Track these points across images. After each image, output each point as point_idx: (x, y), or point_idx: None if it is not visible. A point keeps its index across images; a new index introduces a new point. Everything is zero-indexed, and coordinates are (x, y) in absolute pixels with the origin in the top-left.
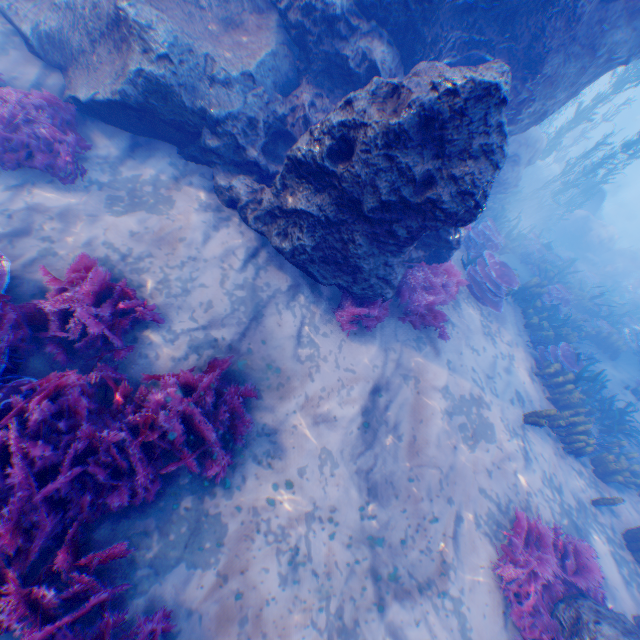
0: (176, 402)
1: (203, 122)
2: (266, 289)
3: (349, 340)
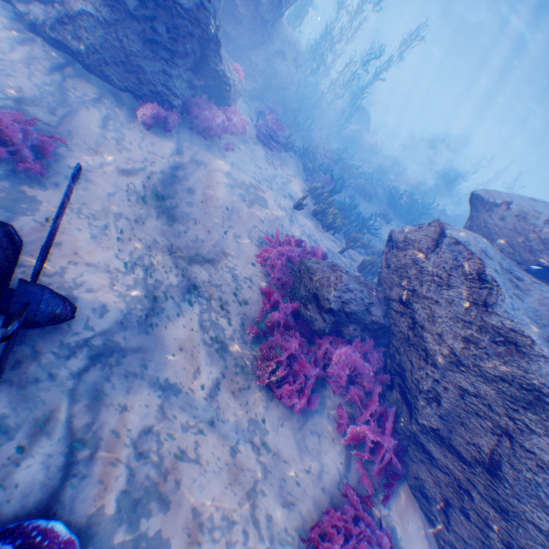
0: None
1: None
2: (74, 92)
3: (151, 137)
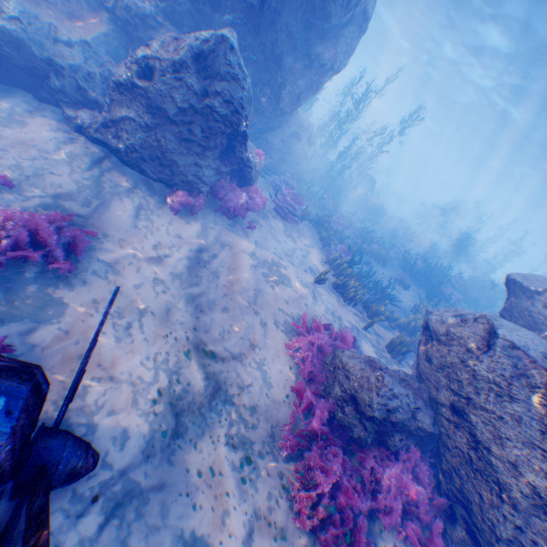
0: (23, 220)
1: (52, 69)
2: (109, 183)
3: (179, 221)
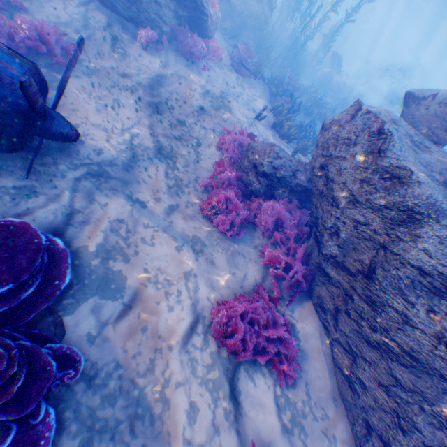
0: (33, 26)
1: None
2: (93, 20)
3: (145, 54)
